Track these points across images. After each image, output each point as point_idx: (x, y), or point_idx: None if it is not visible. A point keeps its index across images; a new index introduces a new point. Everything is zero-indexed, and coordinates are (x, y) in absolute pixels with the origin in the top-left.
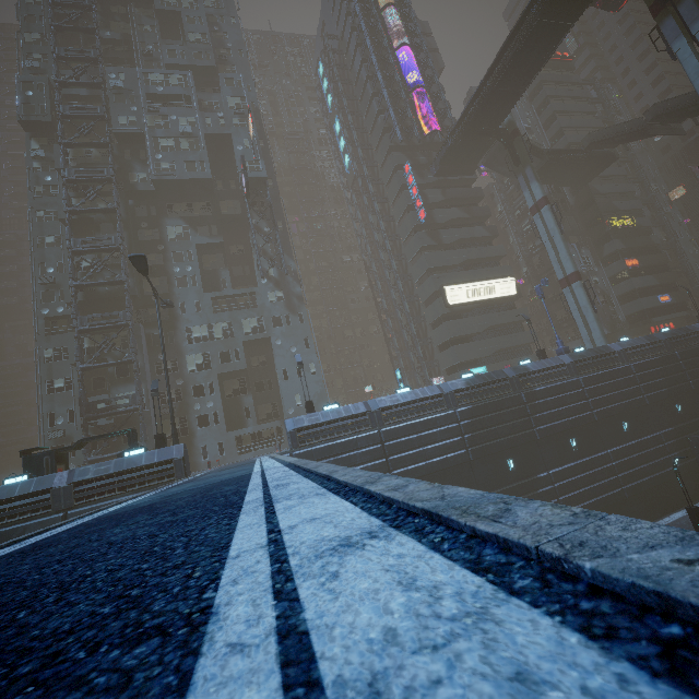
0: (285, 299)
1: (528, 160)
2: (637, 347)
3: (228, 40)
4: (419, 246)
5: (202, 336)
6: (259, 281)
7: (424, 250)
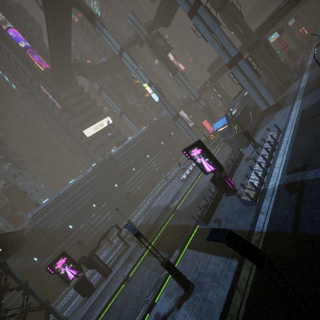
0: (13, 165)
1: (88, 74)
2: (146, 130)
3: None
4: (65, 118)
5: None
6: None
7: (69, 119)
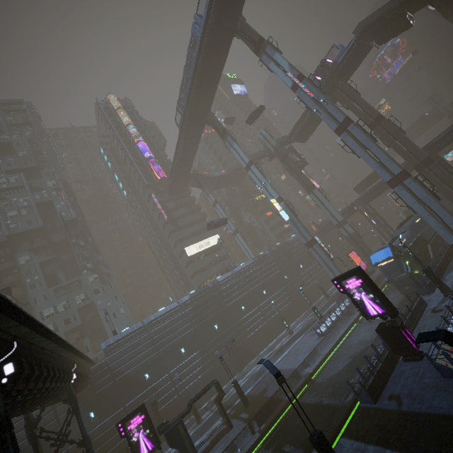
0: (99, 278)
1: (205, 185)
2: (264, 256)
3: (43, 150)
4: (168, 231)
5: (50, 314)
6: (82, 272)
7: (172, 232)
